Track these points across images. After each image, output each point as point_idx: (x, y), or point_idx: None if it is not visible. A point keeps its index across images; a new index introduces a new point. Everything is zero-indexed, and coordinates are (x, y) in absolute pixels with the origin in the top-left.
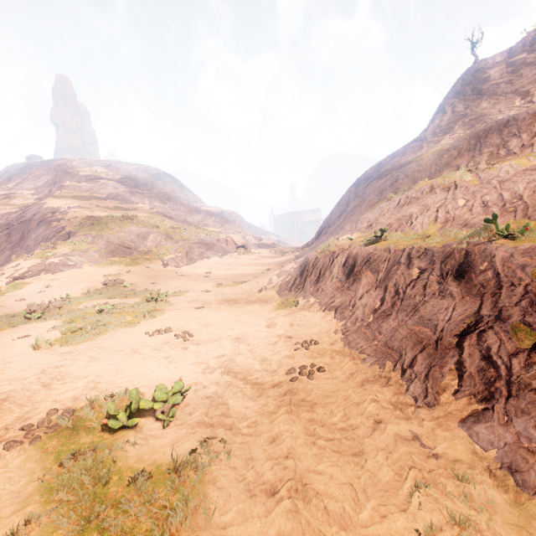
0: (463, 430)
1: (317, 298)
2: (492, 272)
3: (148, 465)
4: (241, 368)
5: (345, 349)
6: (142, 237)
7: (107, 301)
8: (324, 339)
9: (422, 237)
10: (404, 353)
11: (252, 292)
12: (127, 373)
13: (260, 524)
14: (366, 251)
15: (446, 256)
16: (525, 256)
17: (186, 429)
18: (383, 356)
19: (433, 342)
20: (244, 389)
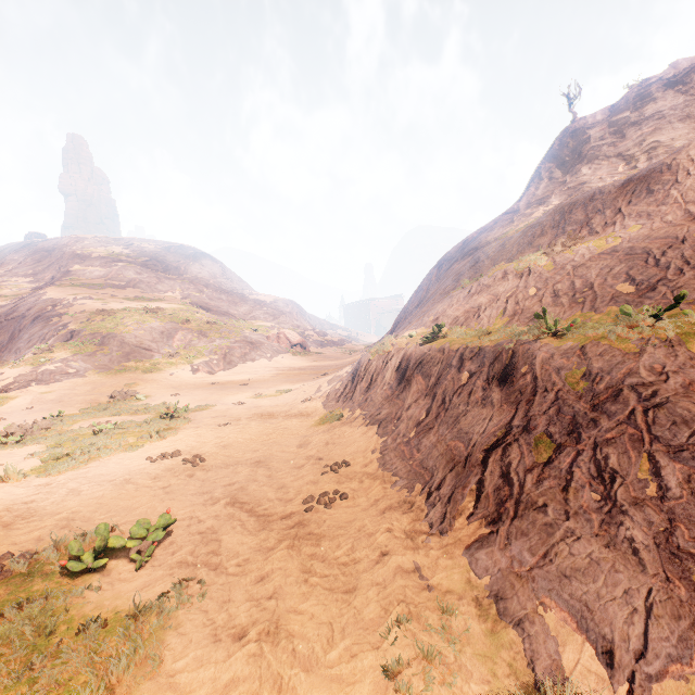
0: (466, 558)
1: (364, 410)
2: (531, 376)
3: (106, 612)
4: (251, 497)
5: (378, 471)
6: (168, 335)
7: (111, 418)
8: (358, 460)
9: (482, 334)
10: (436, 474)
11: (294, 404)
12: (111, 507)
13: (214, 670)
14: (420, 351)
15: (495, 357)
16: (563, 357)
17: (163, 570)
18: (415, 478)
19: (463, 459)
20: (247, 522)
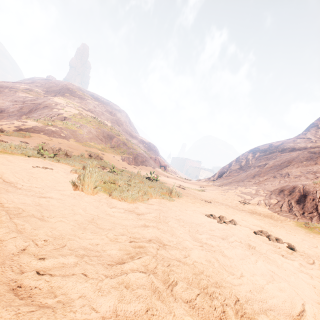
0: None
1: None
2: None
3: None
4: None
5: None
6: (110, 137)
7: None
8: None
9: None
10: None
11: (234, 202)
12: None
13: None
14: None
15: None
16: None
17: None
18: None
19: None
20: None
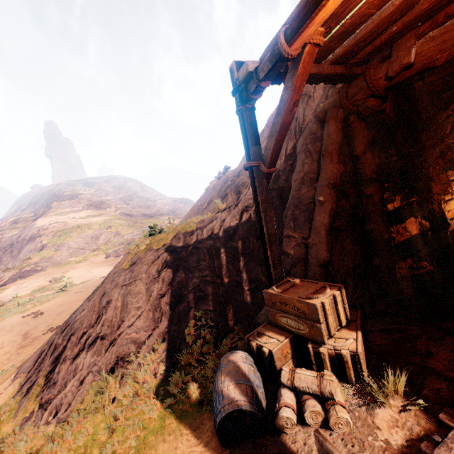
0: None
1: None
2: None
3: None
4: (33, 331)
5: None
6: (96, 238)
7: (38, 295)
8: None
9: None
10: None
11: None
12: None
13: None
14: None
15: None
16: None
17: None
18: None
19: None
20: (17, 342)
